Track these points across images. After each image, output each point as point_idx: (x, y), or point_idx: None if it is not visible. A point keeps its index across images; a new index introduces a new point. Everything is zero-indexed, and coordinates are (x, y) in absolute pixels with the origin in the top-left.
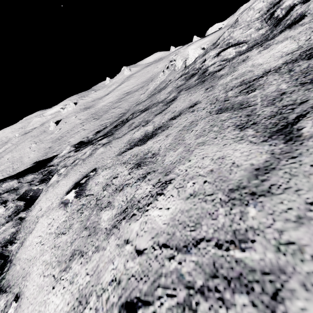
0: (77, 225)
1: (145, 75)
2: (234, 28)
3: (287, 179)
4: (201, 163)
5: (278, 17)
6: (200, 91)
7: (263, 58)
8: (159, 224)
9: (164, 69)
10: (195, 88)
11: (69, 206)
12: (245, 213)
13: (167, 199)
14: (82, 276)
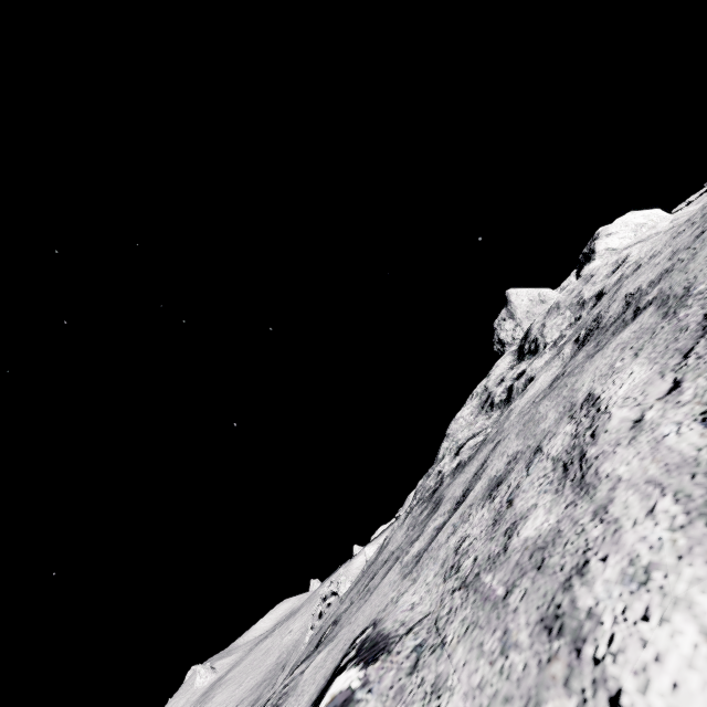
0: (461, 649)
1: (260, 662)
2: (453, 435)
3: (685, 282)
4: (601, 366)
5: (502, 399)
6: (484, 450)
7: (535, 389)
8: (646, 375)
9: (311, 622)
10: (467, 465)
11: (364, 695)
12: (698, 292)
13: (615, 382)
14: (648, 527)
